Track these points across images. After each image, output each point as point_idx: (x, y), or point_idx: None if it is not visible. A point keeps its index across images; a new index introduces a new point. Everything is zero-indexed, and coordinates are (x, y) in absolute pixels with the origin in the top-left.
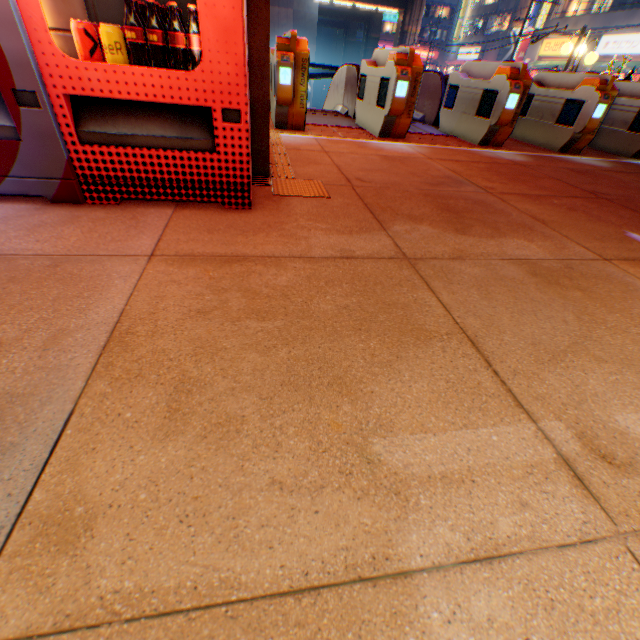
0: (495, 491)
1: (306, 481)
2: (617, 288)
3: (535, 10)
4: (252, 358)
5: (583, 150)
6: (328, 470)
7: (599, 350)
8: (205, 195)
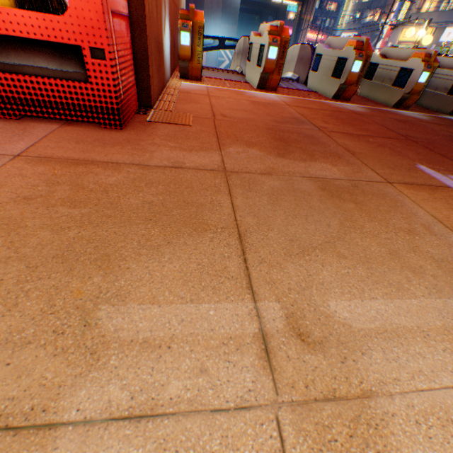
0: (184, 357)
1: (18, 337)
2: (387, 203)
3: (399, 7)
4: (44, 235)
5: (413, 107)
6: (45, 329)
7: (345, 249)
8: (85, 116)
